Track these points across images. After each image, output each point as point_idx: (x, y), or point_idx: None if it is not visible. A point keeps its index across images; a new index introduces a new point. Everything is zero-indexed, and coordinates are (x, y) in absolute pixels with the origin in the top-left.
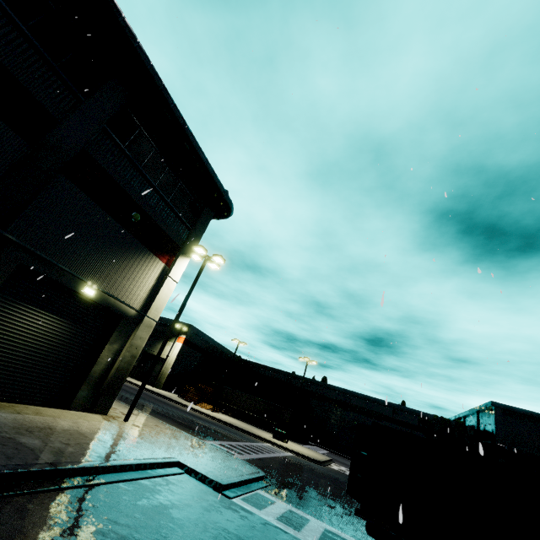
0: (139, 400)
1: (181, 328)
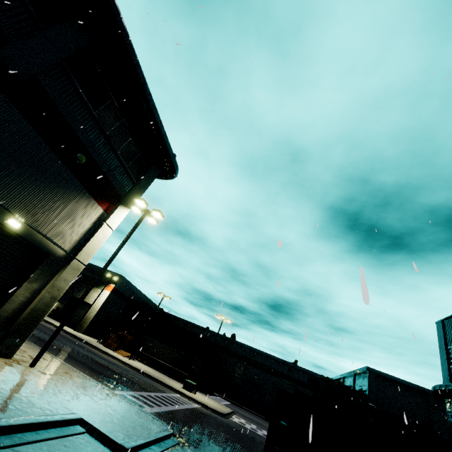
0: (56, 343)
1: (112, 277)
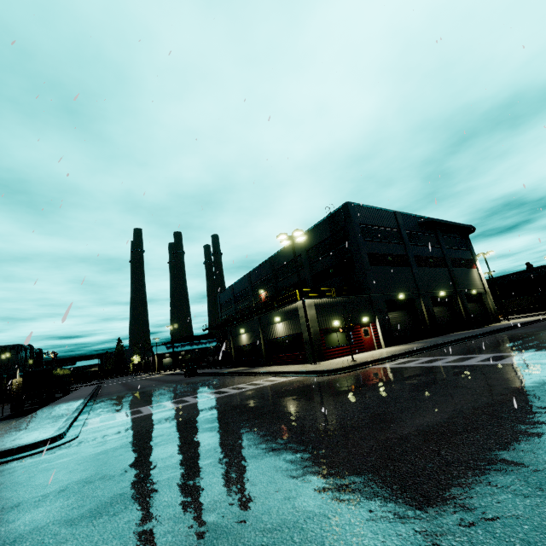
0: None
1: None
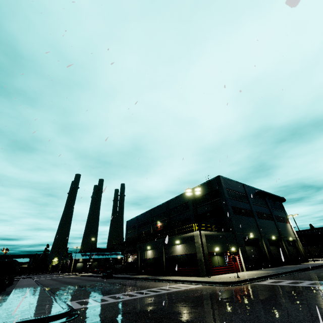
0: None
1: None
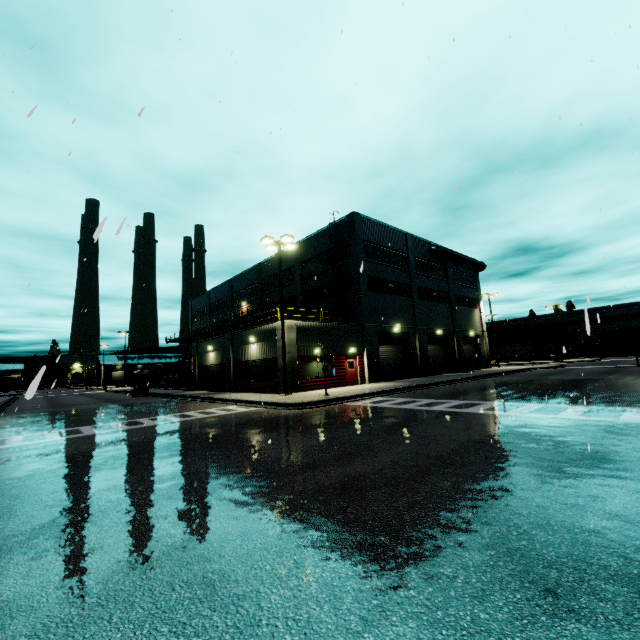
0: None
1: None
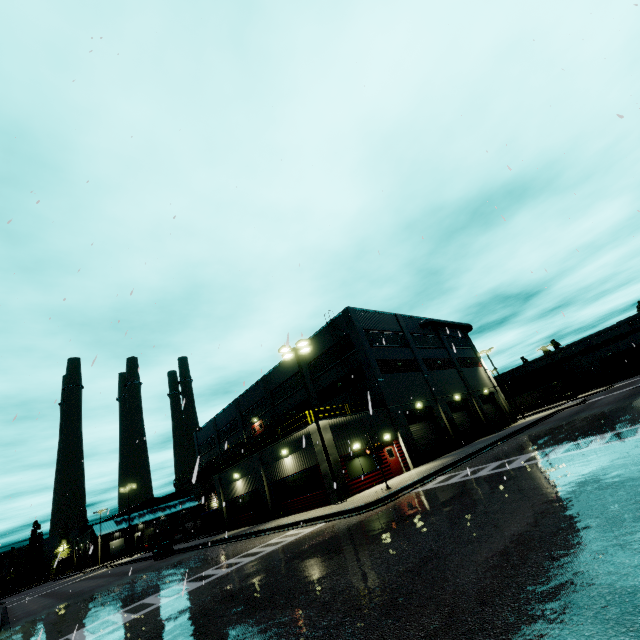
0: None
1: None
